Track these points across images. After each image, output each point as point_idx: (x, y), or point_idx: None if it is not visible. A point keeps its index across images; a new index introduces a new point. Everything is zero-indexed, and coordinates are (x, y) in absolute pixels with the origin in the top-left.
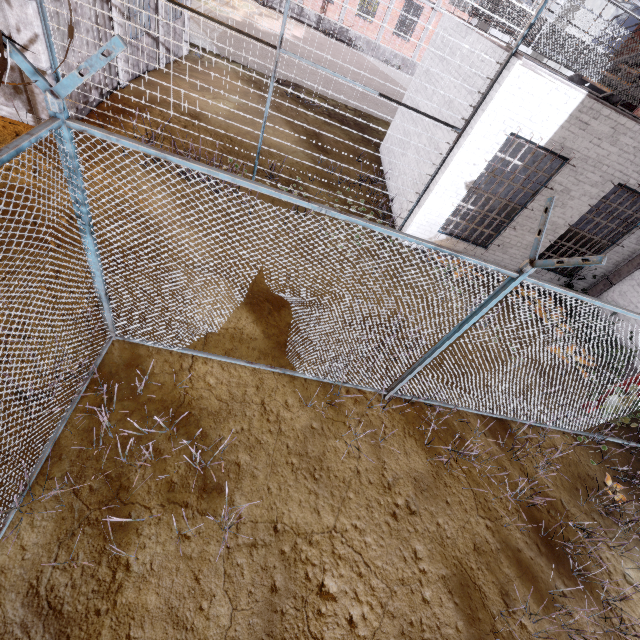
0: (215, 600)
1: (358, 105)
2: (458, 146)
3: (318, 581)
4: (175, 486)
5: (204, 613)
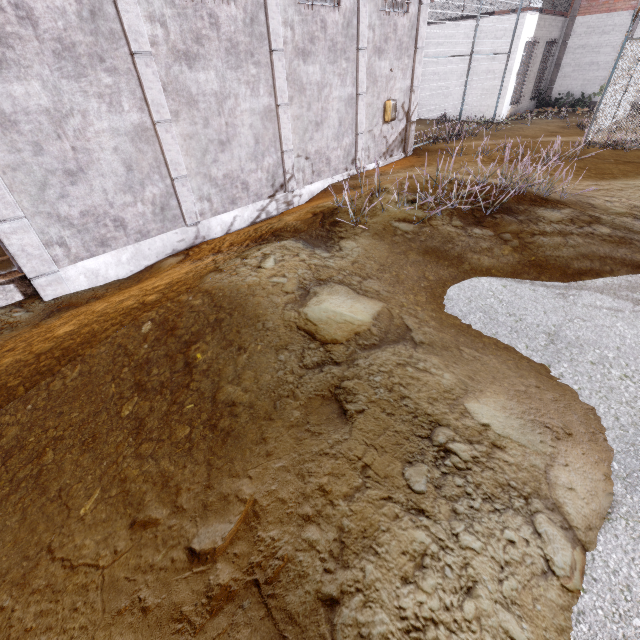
0: None
1: None
2: (512, 59)
3: None
4: None
5: None
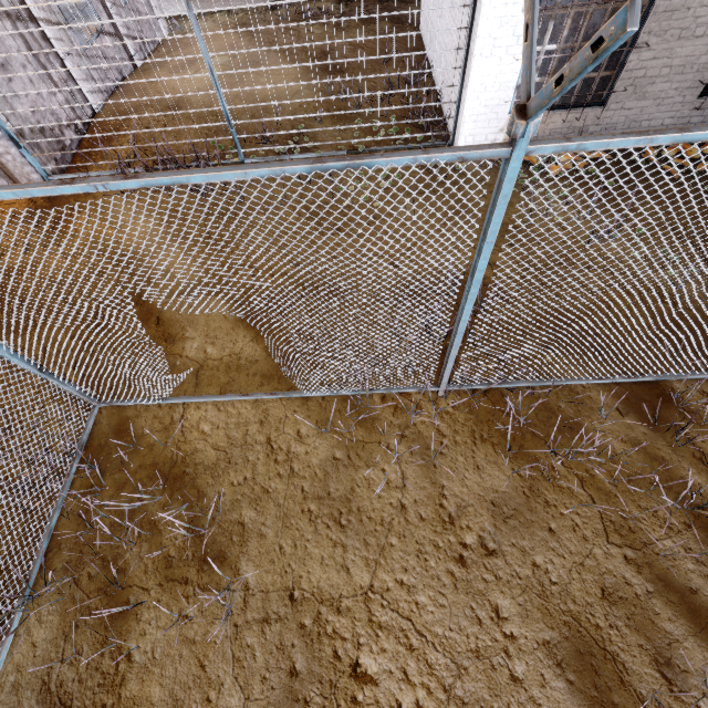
0: (224, 689)
1: None
2: None
3: (351, 659)
4: (173, 560)
5: (212, 705)
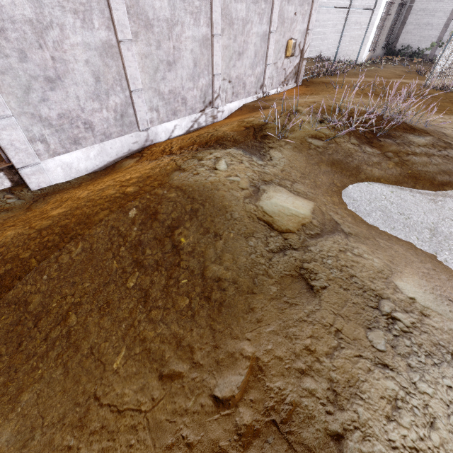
0: None
1: None
2: (375, 15)
3: None
4: None
5: None
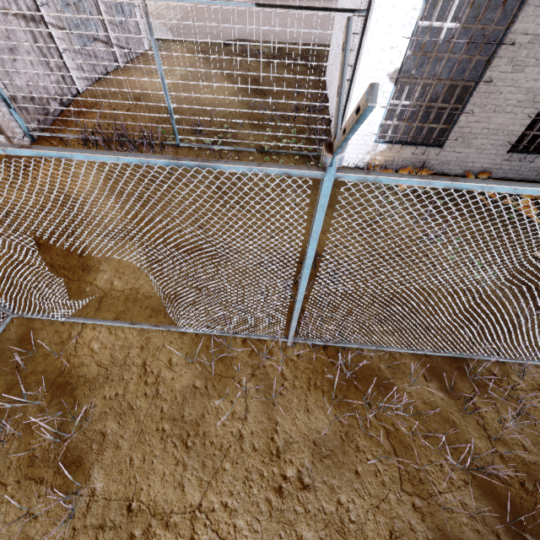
0: None
1: (307, 39)
2: (366, 32)
3: None
4: (36, 460)
5: None
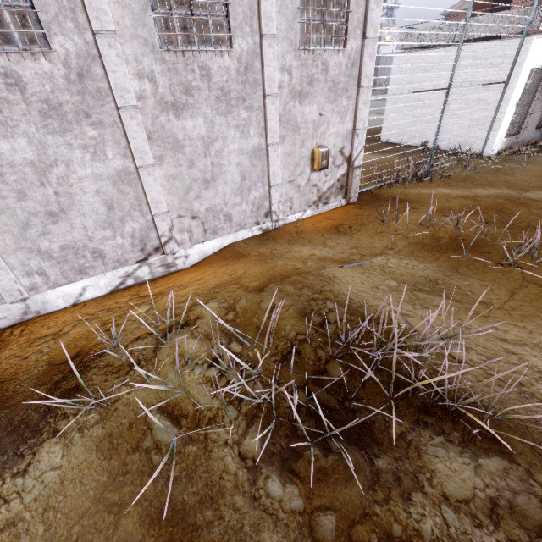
0: None
1: None
2: (510, 89)
3: None
4: None
5: None
